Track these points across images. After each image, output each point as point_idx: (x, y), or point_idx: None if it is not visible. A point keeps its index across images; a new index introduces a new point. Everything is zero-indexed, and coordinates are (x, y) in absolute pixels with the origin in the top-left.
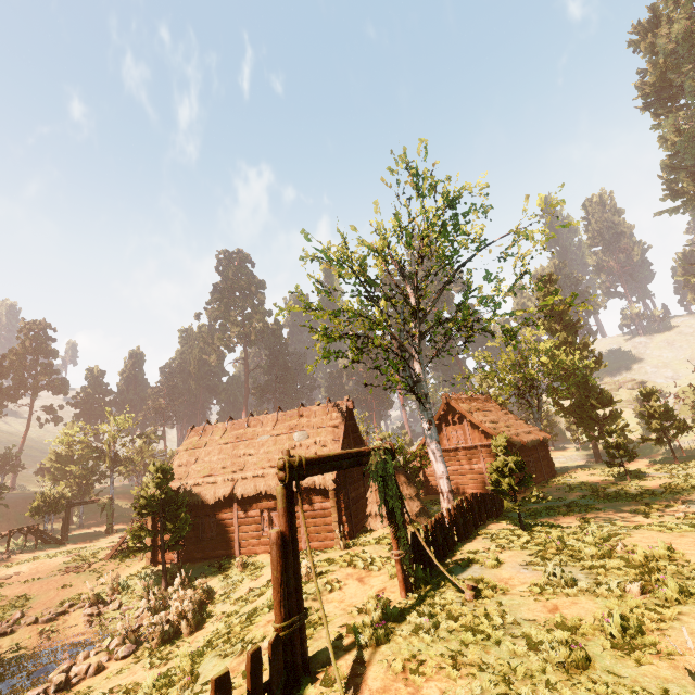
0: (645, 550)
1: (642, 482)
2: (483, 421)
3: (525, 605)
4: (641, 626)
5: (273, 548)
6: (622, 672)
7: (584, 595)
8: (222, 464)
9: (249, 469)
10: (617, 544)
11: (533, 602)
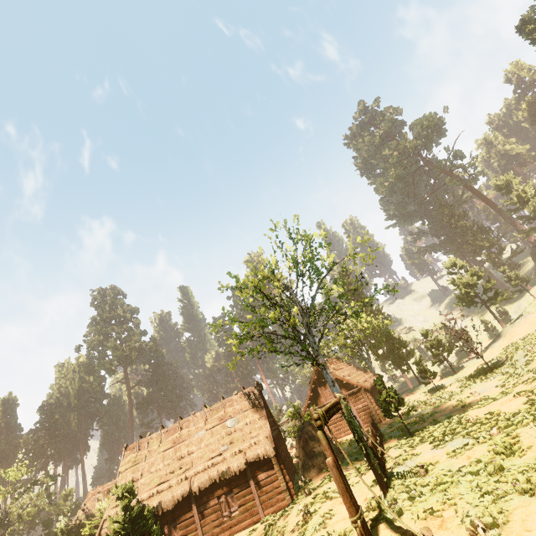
0: (483, 416)
1: (446, 389)
2: (344, 376)
3: (453, 463)
4: (510, 443)
5: (333, 470)
6: (517, 463)
7: (475, 446)
8: (170, 469)
9: (197, 464)
10: (469, 419)
11: (456, 460)
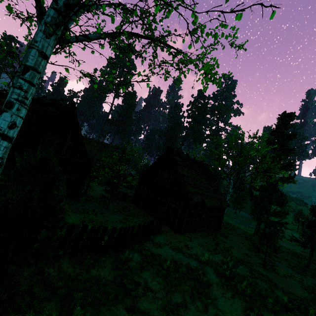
0: None
1: (273, 274)
2: (184, 174)
3: None
4: None
5: None
6: None
7: None
8: None
9: None
10: None
11: None
